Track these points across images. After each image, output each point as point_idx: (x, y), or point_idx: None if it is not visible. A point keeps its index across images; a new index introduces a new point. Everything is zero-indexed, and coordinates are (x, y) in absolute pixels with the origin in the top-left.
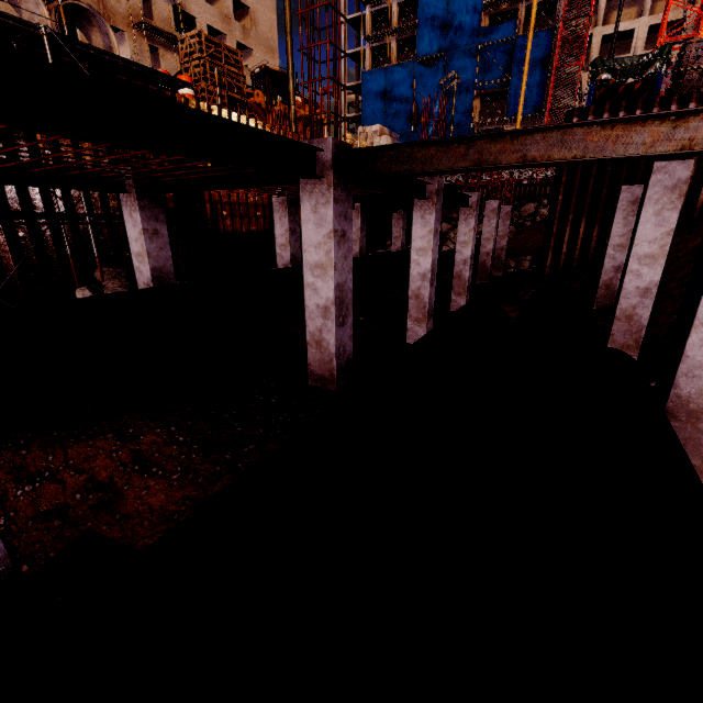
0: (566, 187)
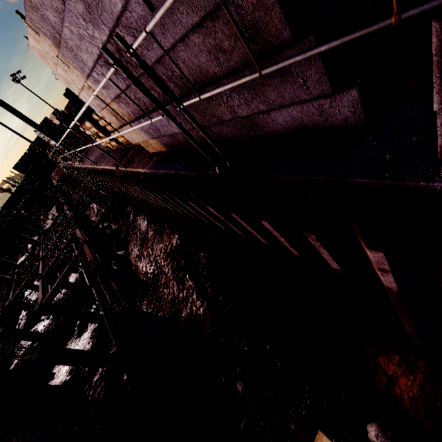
0: None
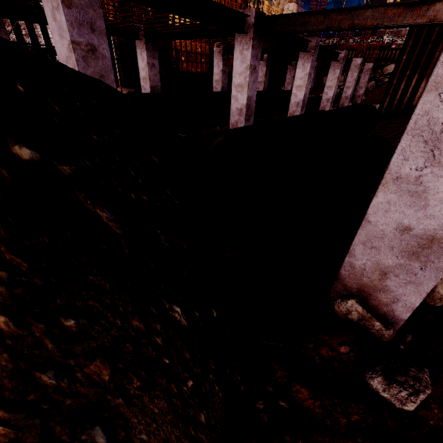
0: (410, 49)
